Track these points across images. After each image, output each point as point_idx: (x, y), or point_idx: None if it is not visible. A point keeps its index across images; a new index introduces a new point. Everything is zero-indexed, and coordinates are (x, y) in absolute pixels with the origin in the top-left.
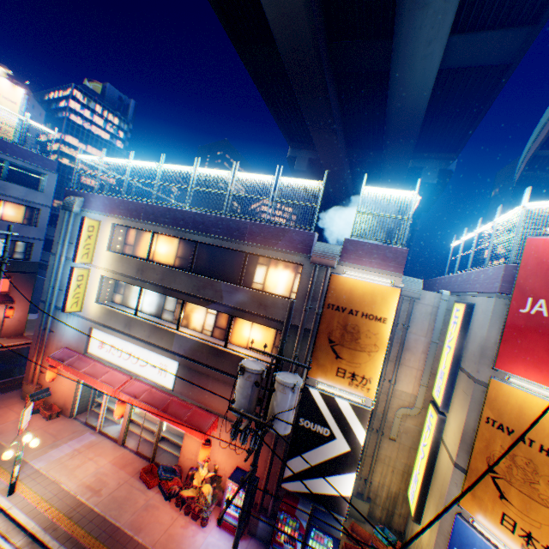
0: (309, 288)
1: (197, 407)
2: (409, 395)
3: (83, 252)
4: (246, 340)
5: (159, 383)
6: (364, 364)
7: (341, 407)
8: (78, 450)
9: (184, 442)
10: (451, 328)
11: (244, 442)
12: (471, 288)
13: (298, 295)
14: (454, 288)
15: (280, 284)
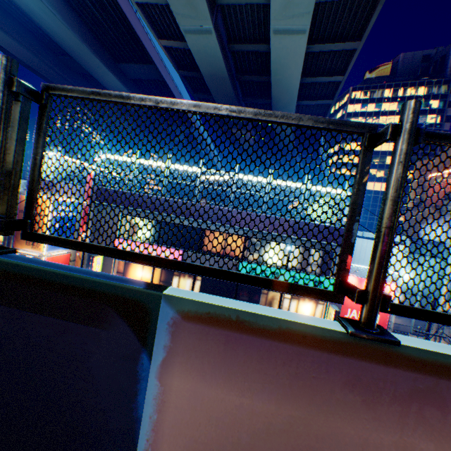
0: None
1: None
2: None
3: None
4: None
5: None
6: None
7: None
8: None
9: None
10: None
11: None
12: None
13: None
14: None
15: None
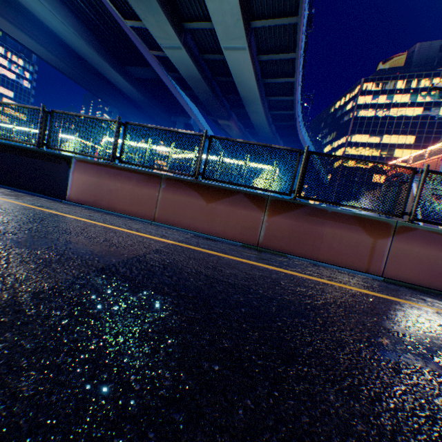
0: None
1: None
2: None
3: None
4: None
5: None
6: None
7: None
8: None
9: None
10: None
11: None
12: None
13: None
14: None
15: None
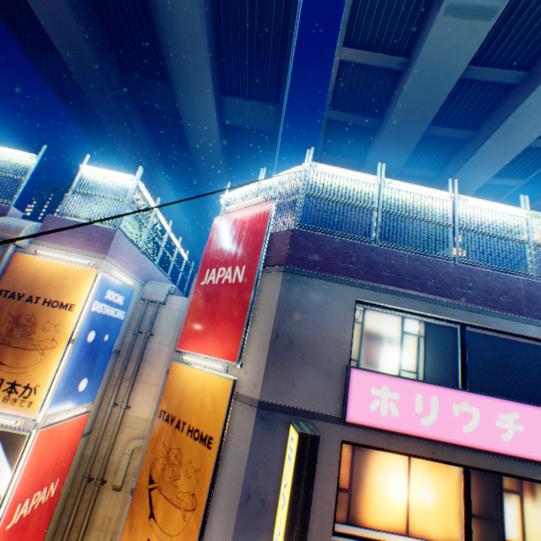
0: None
1: None
2: (146, 421)
3: None
4: None
5: None
6: (35, 368)
7: None
8: None
9: None
10: None
11: None
12: None
13: None
14: None
15: None
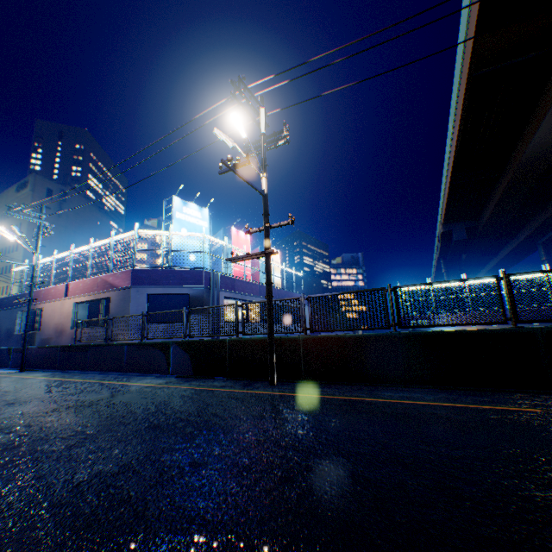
0: None
1: None
2: None
3: None
4: None
5: None
6: None
7: None
8: None
9: None
10: None
11: None
12: None
13: None
14: None
15: None
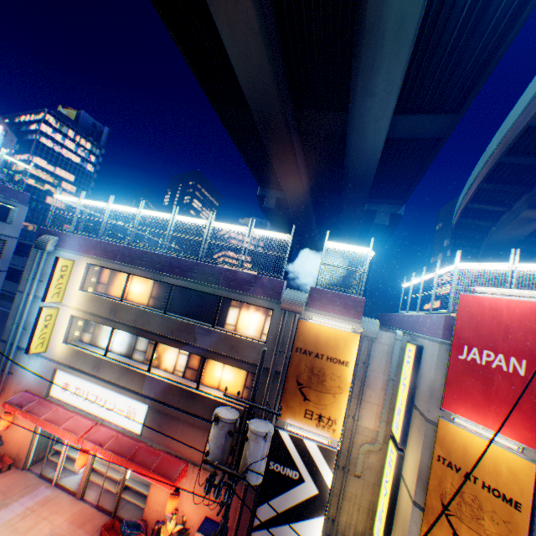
0: (279, 332)
1: (166, 453)
2: (371, 431)
3: (54, 291)
4: (218, 380)
5: (127, 428)
6: (330, 406)
7: (310, 448)
8: (31, 509)
9: (150, 492)
10: (405, 366)
11: (218, 496)
12: (420, 330)
13: (268, 338)
14: (406, 327)
15: (251, 325)
